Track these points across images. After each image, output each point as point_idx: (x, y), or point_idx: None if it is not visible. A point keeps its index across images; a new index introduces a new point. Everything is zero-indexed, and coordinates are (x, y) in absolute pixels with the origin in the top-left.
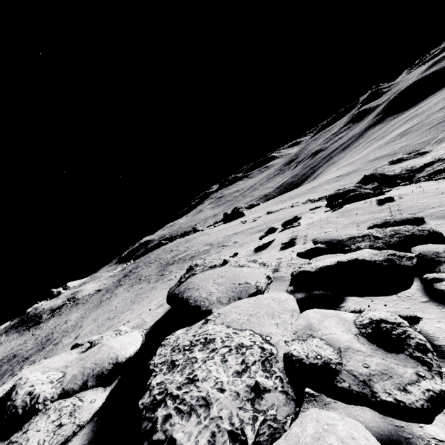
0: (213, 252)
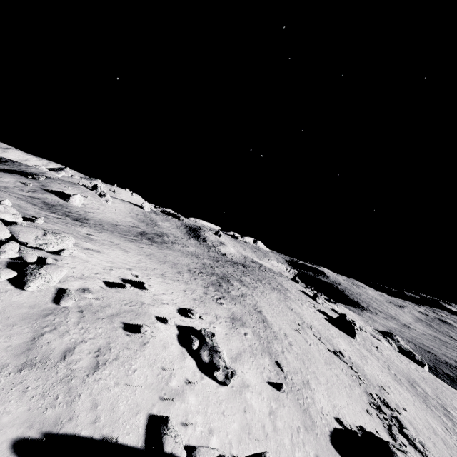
0: (211, 292)
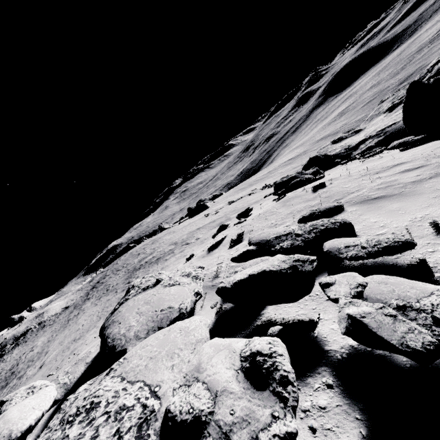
0: (177, 252)
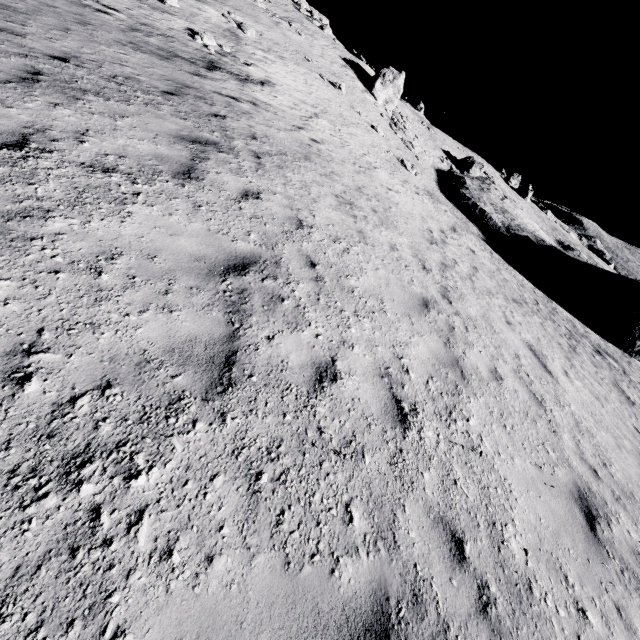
0: None
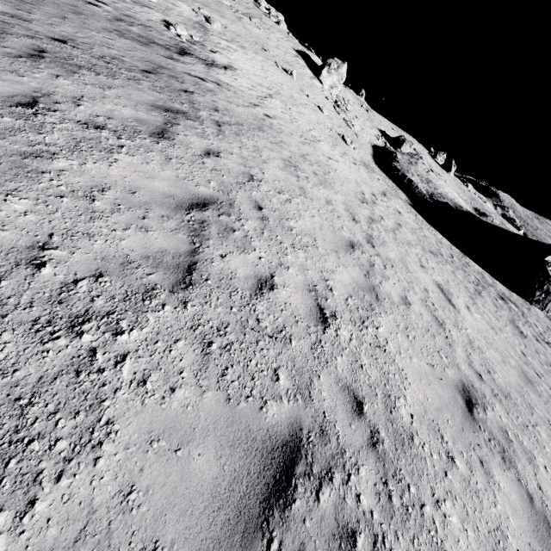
0: None
